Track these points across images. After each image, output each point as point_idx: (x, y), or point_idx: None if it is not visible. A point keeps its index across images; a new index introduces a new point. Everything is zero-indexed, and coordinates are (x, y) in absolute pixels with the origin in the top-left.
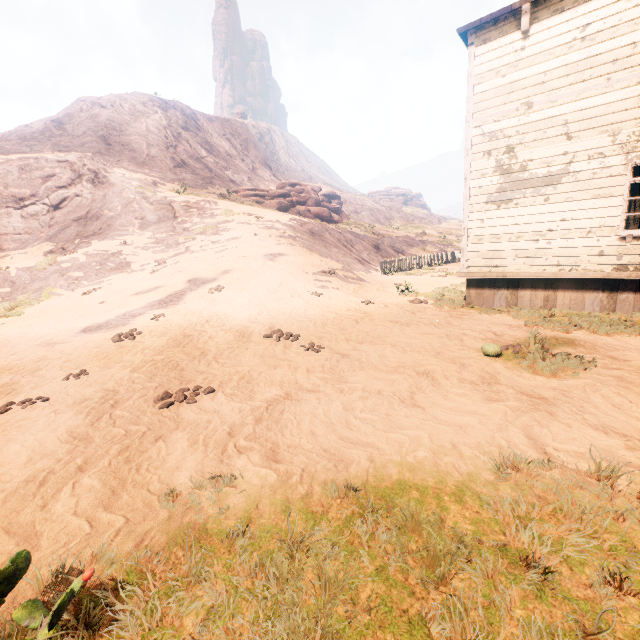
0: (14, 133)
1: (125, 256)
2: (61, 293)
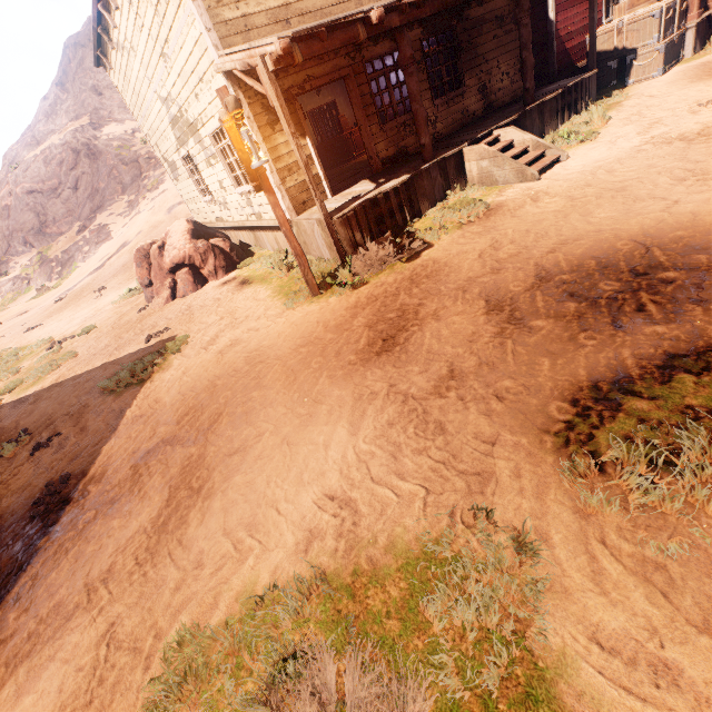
0: (40, 112)
1: (109, 226)
2: (80, 265)
